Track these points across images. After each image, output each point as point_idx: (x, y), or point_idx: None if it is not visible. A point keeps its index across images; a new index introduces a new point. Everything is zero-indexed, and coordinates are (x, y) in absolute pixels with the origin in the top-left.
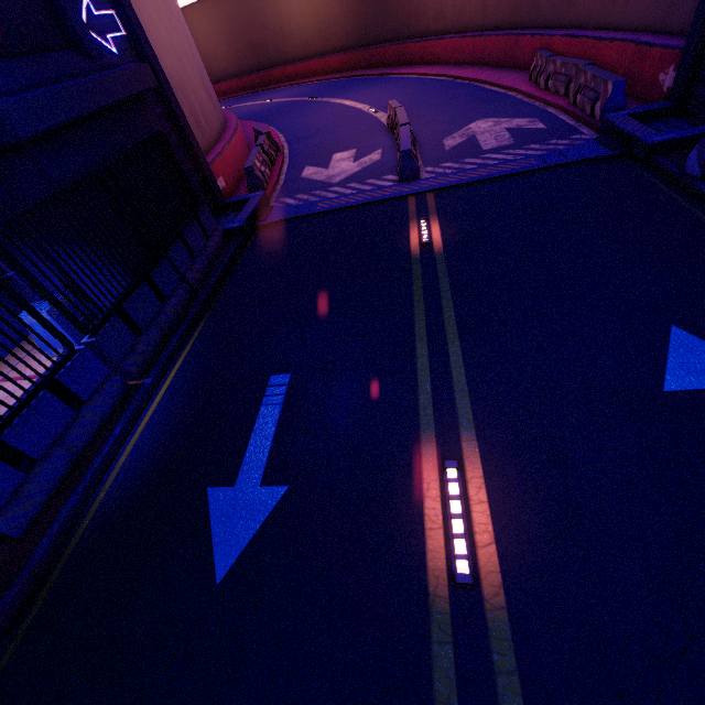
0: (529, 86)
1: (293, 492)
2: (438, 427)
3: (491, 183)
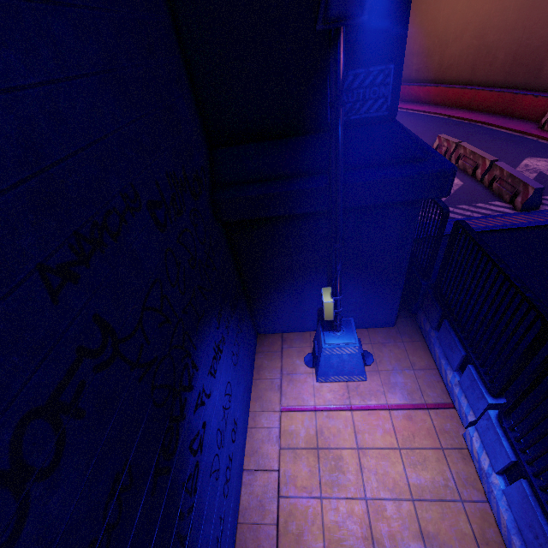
0: (546, 134)
1: None
2: None
3: None
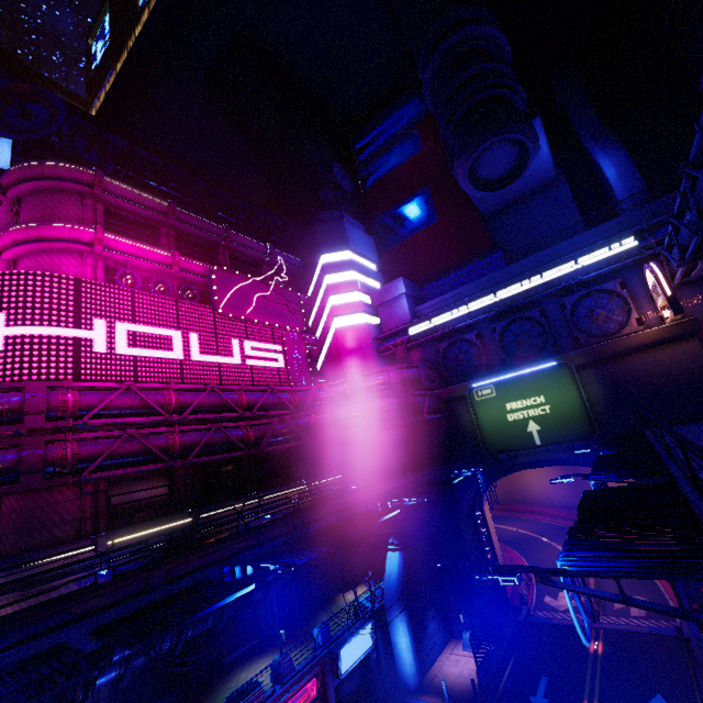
0: (666, 582)
1: (551, 701)
2: (589, 698)
3: (627, 633)
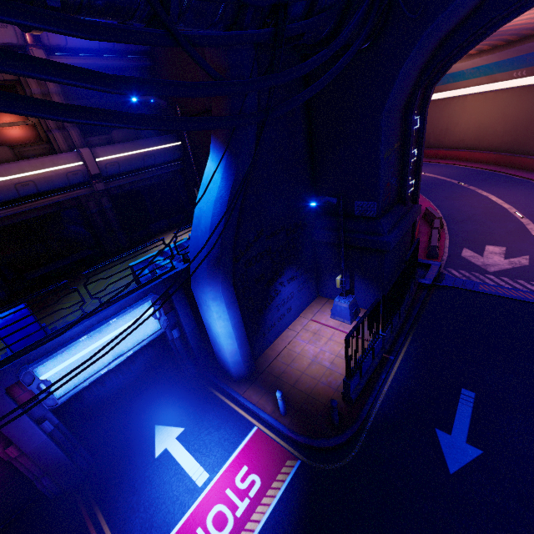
0: None
1: (486, 456)
2: None
3: None
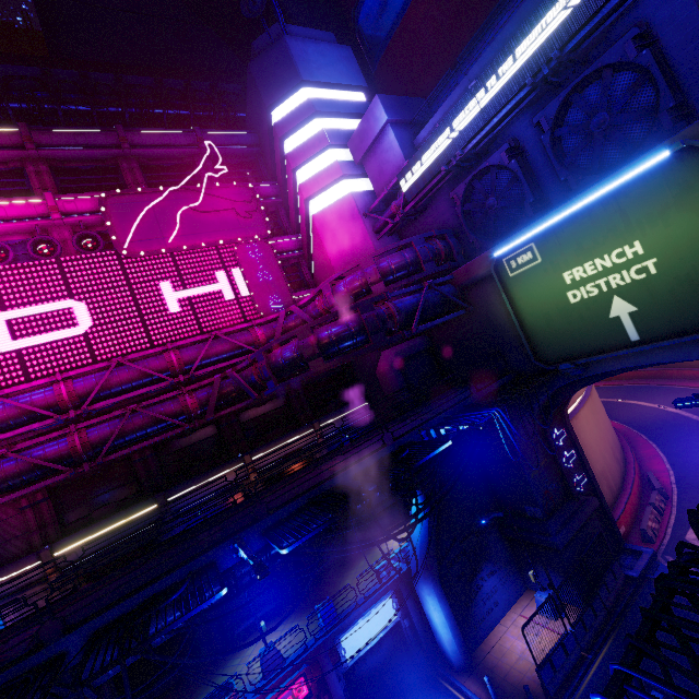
0: None
1: None
2: None
3: None
